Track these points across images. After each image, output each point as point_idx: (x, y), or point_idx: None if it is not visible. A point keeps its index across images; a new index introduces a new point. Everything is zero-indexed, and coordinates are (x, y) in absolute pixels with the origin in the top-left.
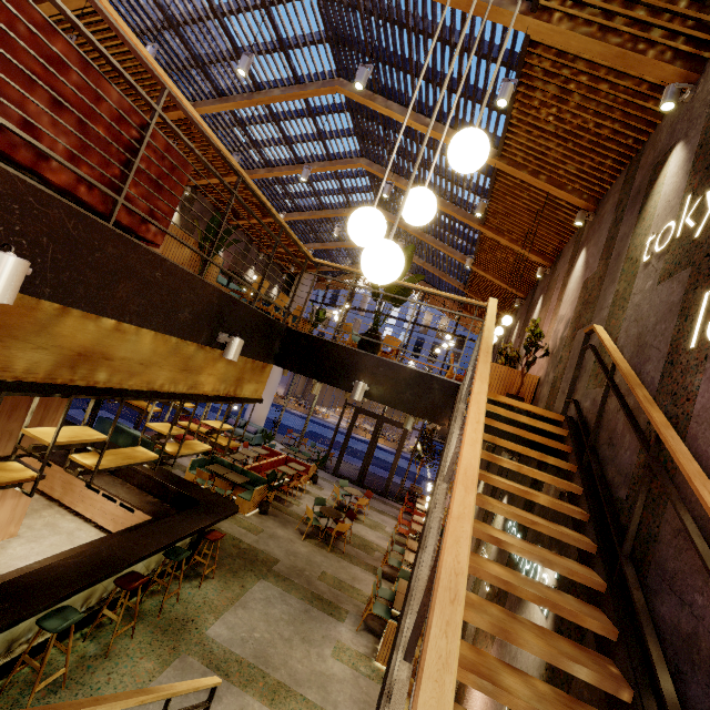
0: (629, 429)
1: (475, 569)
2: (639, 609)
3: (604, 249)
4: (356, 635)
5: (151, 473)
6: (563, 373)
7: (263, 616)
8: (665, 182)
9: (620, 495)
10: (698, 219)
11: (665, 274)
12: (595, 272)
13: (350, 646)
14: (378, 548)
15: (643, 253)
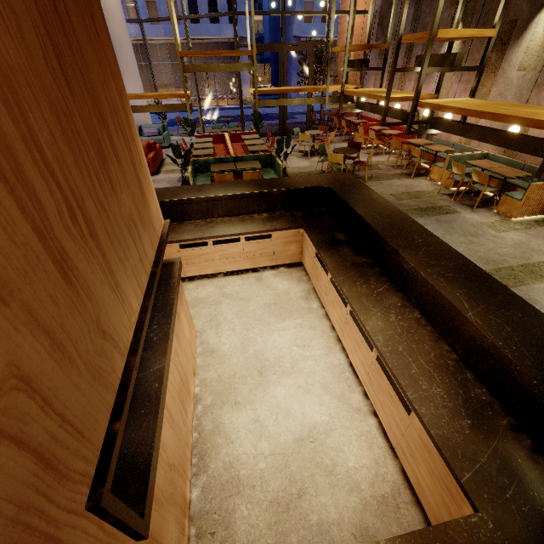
0: None
1: None
2: None
3: None
4: (477, 214)
5: (232, 192)
6: None
7: None
8: None
9: None
10: None
11: None
12: None
13: (489, 221)
14: (375, 163)
15: None
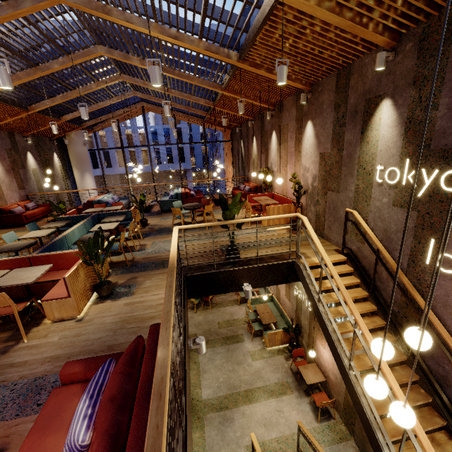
0: (391, 280)
1: None
2: (427, 372)
3: (333, 138)
4: (253, 342)
5: None
6: (324, 214)
7: (215, 368)
8: (381, 125)
9: (394, 309)
10: (417, 182)
11: (397, 202)
12: (330, 153)
13: (254, 350)
14: None
15: (375, 173)
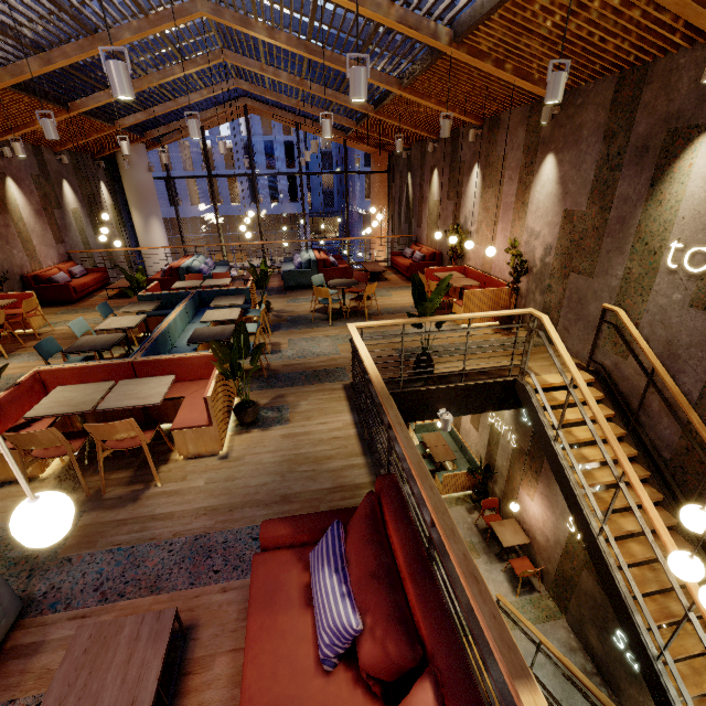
0: (667, 415)
1: (634, 561)
2: None
3: (594, 189)
4: None
5: None
6: (559, 307)
7: None
8: (691, 177)
9: (663, 455)
10: None
11: (698, 302)
12: (584, 212)
13: None
14: None
15: (665, 252)
